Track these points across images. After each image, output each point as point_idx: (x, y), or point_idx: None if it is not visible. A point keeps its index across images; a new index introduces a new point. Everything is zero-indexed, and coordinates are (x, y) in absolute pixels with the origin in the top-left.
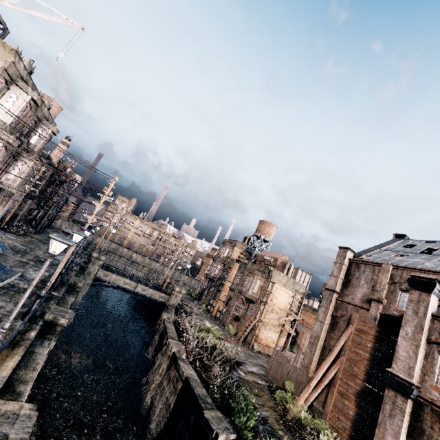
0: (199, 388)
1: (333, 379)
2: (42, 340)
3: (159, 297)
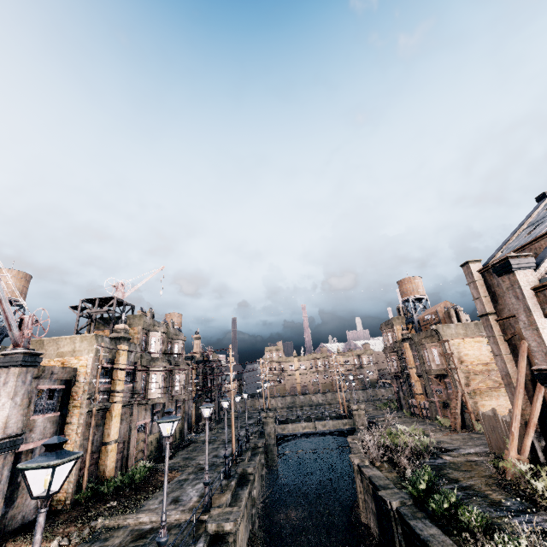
0: (381, 481)
1: None
2: (242, 487)
3: (343, 425)
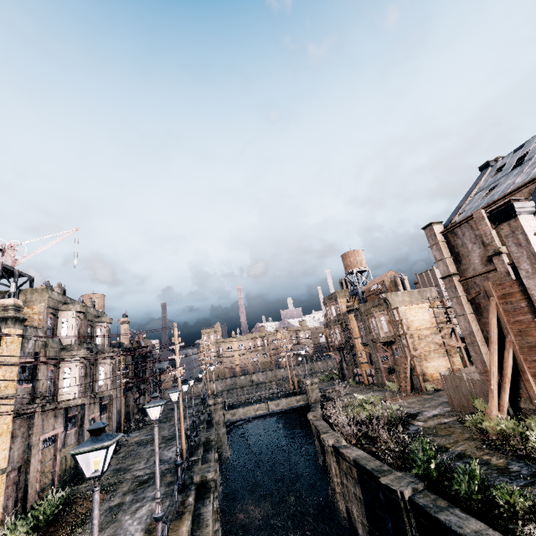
0: (371, 463)
1: (518, 366)
2: (203, 501)
3: (297, 402)
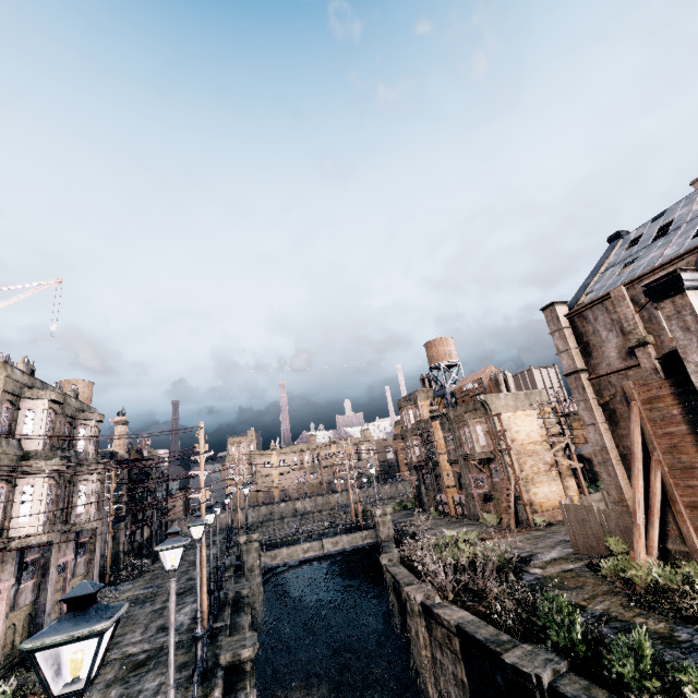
0: (482, 630)
1: (667, 493)
2: (235, 695)
3: (362, 539)
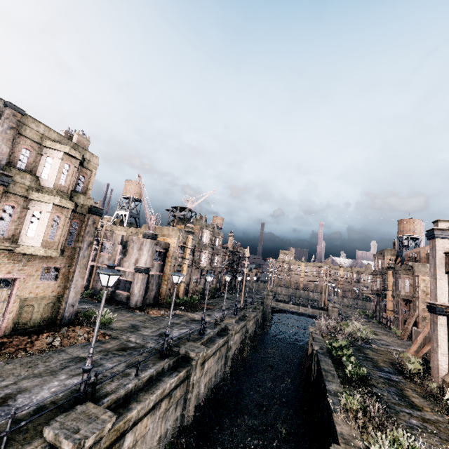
0: (319, 340)
1: None
2: (241, 320)
3: (319, 313)
